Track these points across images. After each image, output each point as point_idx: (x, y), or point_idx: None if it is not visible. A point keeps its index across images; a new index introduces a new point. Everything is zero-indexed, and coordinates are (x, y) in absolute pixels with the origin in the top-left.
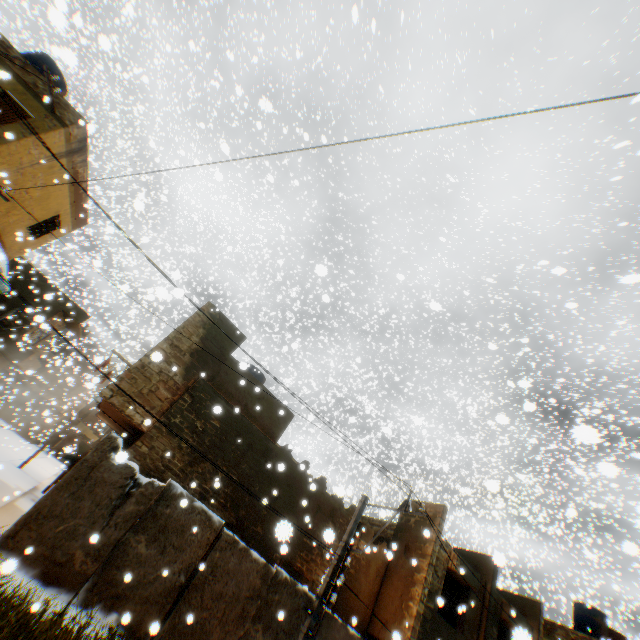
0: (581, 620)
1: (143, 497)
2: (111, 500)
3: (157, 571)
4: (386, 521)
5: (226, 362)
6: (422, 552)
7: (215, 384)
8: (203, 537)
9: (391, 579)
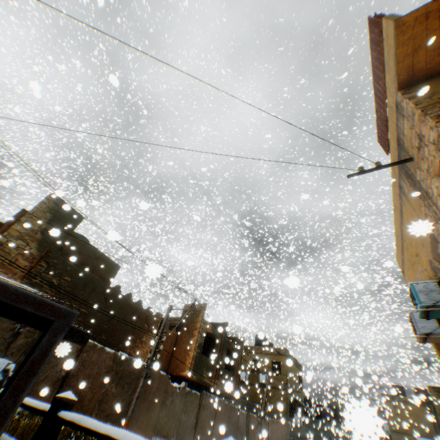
0: (258, 342)
1: (30, 333)
2: (6, 339)
3: (46, 373)
4: (174, 317)
5: (71, 236)
6: (195, 328)
7: (64, 252)
8: (74, 348)
9: (179, 345)
